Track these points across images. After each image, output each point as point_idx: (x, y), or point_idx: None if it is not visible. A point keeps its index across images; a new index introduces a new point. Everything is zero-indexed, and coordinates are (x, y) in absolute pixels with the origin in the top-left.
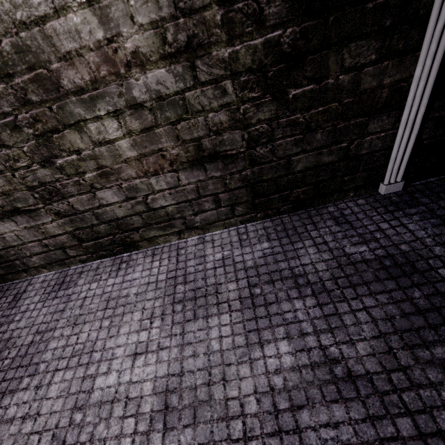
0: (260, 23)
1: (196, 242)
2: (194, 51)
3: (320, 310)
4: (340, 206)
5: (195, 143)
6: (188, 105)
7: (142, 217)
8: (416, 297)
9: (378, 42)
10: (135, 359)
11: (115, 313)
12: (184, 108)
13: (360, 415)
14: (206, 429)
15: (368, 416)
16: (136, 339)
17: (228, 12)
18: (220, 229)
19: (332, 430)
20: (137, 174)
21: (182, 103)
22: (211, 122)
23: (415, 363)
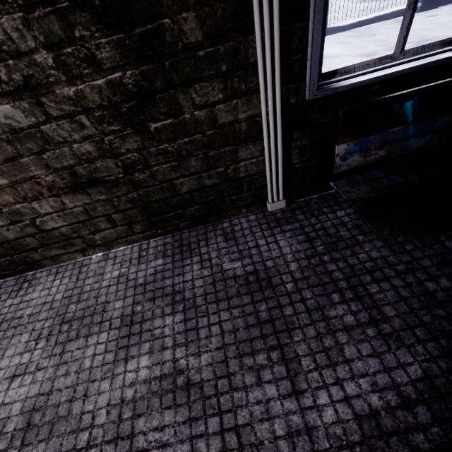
0: (96, 66)
1: (100, 259)
2: (35, 89)
3: (184, 325)
4: (233, 222)
5: (68, 171)
6: (48, 137)
7: (36, 238)
8: (261, 310)
9: (221, 84)
10: (13, 381)
11: (5, 335)
12: (45, 140)
13: (183, 418)
14: (57, 442)
15: (189, 418)
16: (18, 361)
17: (59, 55)
18: (124, 245)
19: (158, 433)
20: (15, 199)
21: (41, 136)
22: (78, 152)
23: (239, 370)
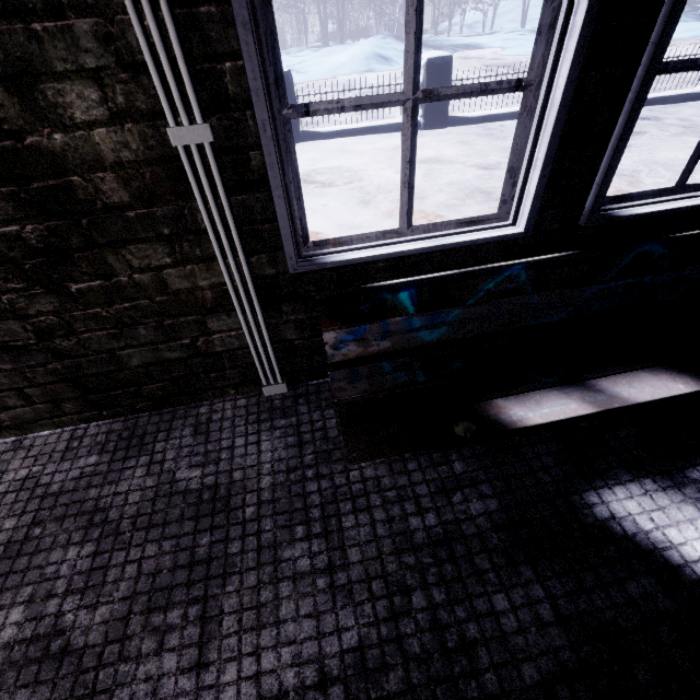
0: None
1: (7, 447)
2: None
3: (92, 561)
4: (215, 407)
5: None
6: None
7: None
8: (201, 544)
9: (166, 247)
10: None
11: None
12: None
13: None
14: None
15: None
16: None
17: None
18: (50, 429)
19: None
20: None
21: None
22: None
23: (141, 632)
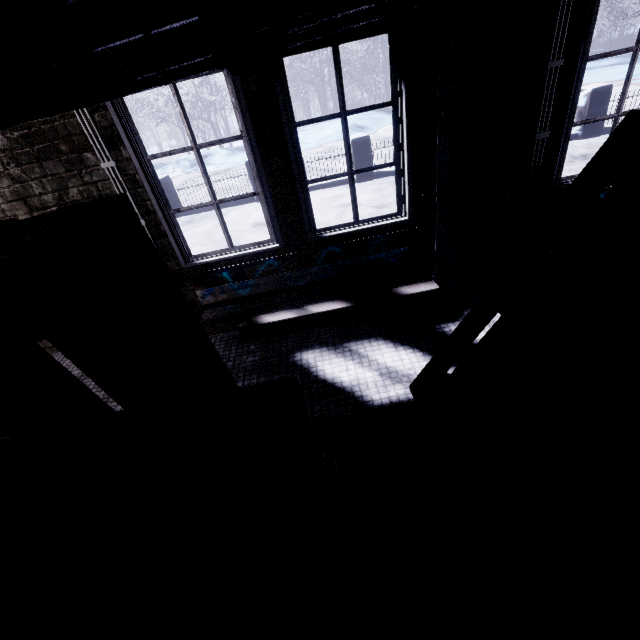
0: None
1: None
2: None
3: None
4: None
5: None
6: None
7: None
8: None
9: None
10: None
11: None
12: None
13: None
14: None
15: None
16: None
17: None
18: None
19: None
20: None
21: None
22: None
23: None
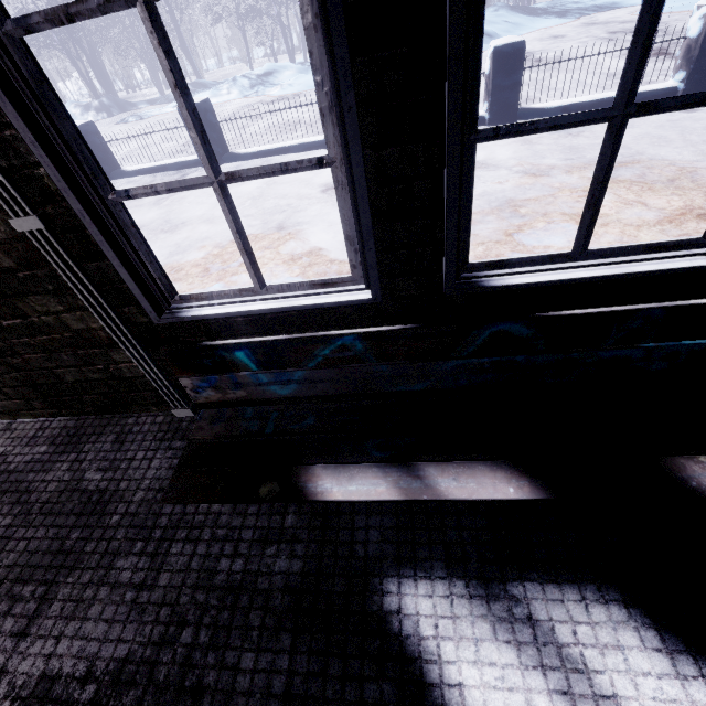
0: None
1: (2, 427)
2: None
3: (5, 531)
4: (140, 420)
5: None
6: None
7: None
8: (72, 537)
9: (56, 298)
10: None
11: None
12: None
13: None
14: None
15: None
16: None
17: None
18: (31, 418)
19: None
20: None
21: None
22: None
23: (4, 595)
